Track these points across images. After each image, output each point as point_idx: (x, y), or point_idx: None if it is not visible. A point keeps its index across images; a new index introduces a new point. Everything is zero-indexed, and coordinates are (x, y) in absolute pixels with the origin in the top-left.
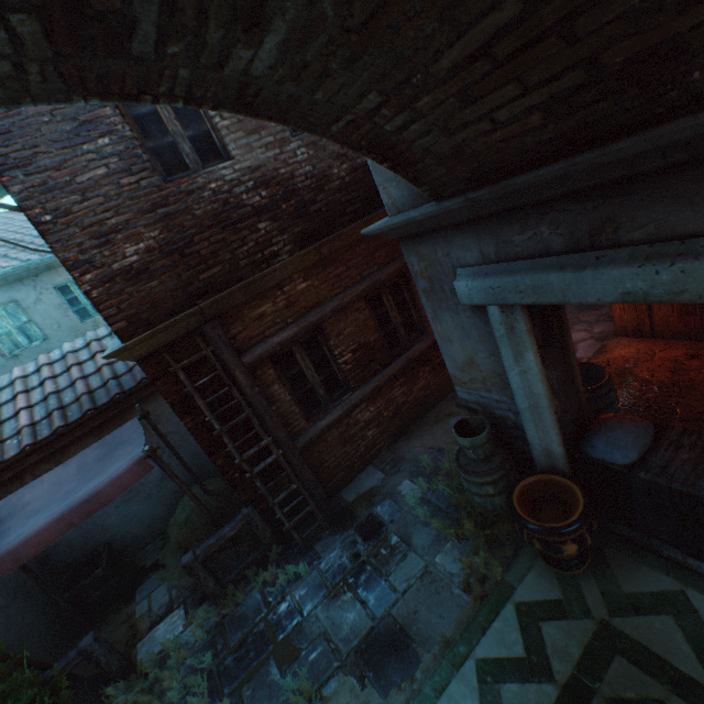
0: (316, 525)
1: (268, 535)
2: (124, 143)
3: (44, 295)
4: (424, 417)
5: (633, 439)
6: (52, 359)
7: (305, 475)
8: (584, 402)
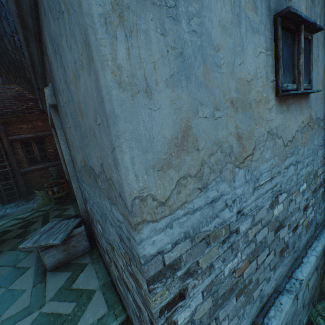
0: (15, 196)
1: None
2: None
3: None
4: None
5: None
6: None
7: (20, 182)
8: None
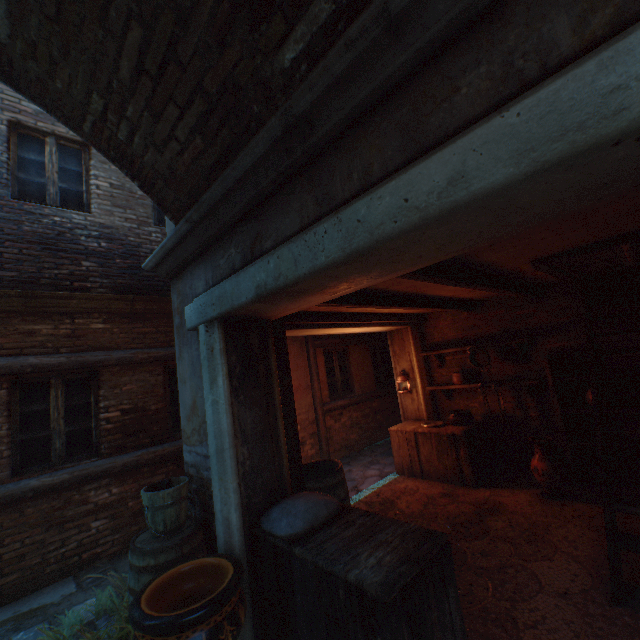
0: None
1: None
2: None
3: None
4: None
5: (307, 507)
6: None
7: None
8: (287, 469)
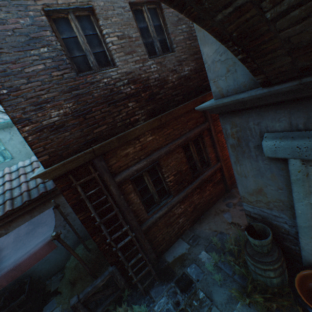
0: (151, 278)
1: (123, 283)
2: (56, 52)
3: (14, 136)
4: (208, 211)
5: None
6: (11, 170)
7: (145, 246)
8: None
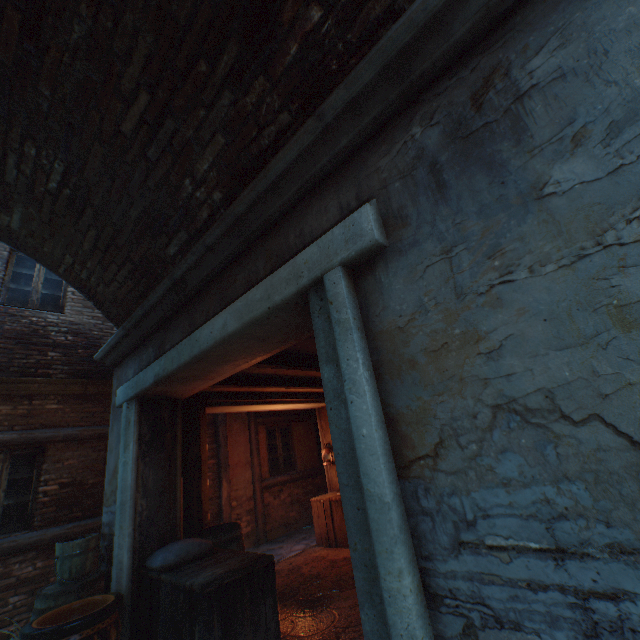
0: None
1: None
2: None
3: None
4: None
5: (183, 545)
6: None
7: None
8: (180, 520)
